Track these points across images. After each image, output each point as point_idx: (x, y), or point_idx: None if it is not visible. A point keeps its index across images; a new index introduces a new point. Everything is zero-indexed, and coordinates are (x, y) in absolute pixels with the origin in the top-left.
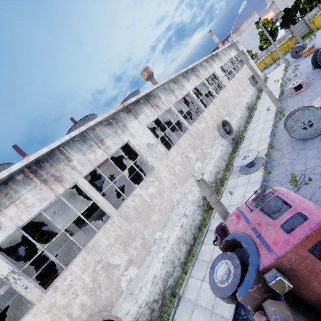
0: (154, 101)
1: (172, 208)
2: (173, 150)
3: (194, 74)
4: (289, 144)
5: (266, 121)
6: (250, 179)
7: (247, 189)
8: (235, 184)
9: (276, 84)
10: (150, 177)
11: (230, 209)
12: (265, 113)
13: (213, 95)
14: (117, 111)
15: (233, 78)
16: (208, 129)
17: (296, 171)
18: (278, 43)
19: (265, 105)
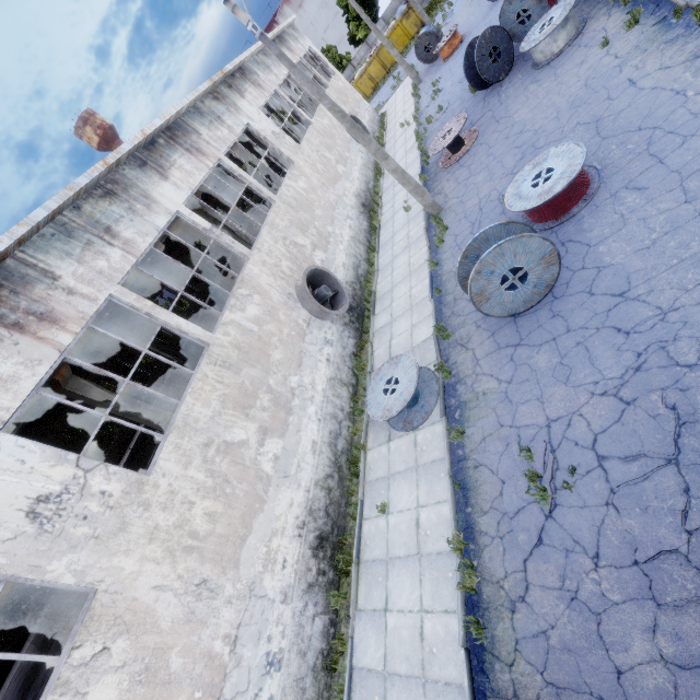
0: (24, 301)
1: (218, 685)
2: (167, 455)
3: (183, 146)
4: (481, 323)
5: (411, 242)
6: (419, 453)
7: (420, 494)
8: (388, 470)
9: (405, 131)
10: (81, 648)
11: (394, 578)
12: (403, 219)
13: (264, 196)
14: None
15: (307, 134)
16: (274, 313)
17: (525, 428)
18: (384, 27)
19: (397, 192)
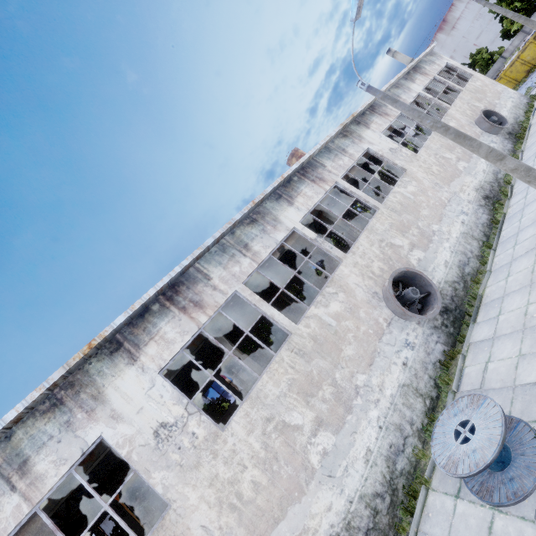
0: (191, 293)
1: None
2: (238, 419)
3: (310, 178)
4: None
5: None
6: None
7: None
8: None
9: None
10: None
11: None
12: (534, 213)
13: (370, 205)
14: (78, 364)
15: (426, 142)
16: (354, 310)
17: None
18: None
19: None
